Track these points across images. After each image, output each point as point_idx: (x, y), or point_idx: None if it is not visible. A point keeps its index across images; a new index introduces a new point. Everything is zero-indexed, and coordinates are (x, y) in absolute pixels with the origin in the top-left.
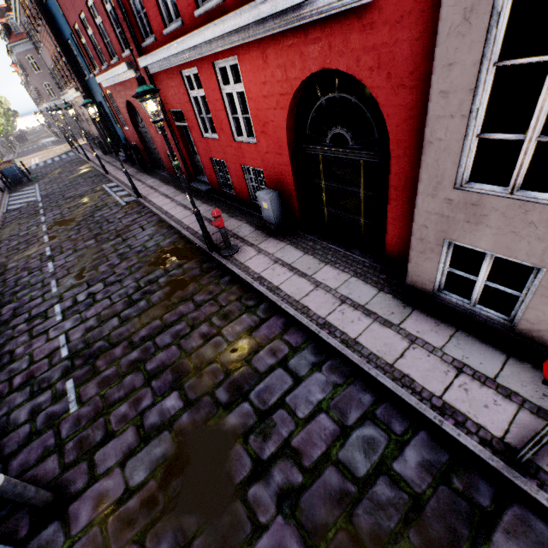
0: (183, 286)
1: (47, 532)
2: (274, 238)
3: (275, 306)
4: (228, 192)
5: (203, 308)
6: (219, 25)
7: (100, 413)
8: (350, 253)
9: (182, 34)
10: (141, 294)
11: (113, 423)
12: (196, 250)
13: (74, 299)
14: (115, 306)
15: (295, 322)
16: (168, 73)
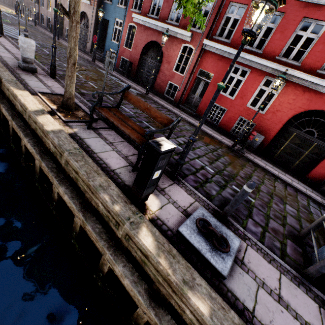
0: (234, 159)
1: (308, 250)
2: (253, 154)
3: (283, 182)
4: (210, 121)
5: (256, 173)
6: (294, 72)
7: (267, 205)
8: (288, 172)
9: (255, 55)
10: (217, 154)
11: (279, 211)
12: (219, 143)
13: (176, 140)
14: (209, 155)
15: (296, 191)
16: (222, 57)
